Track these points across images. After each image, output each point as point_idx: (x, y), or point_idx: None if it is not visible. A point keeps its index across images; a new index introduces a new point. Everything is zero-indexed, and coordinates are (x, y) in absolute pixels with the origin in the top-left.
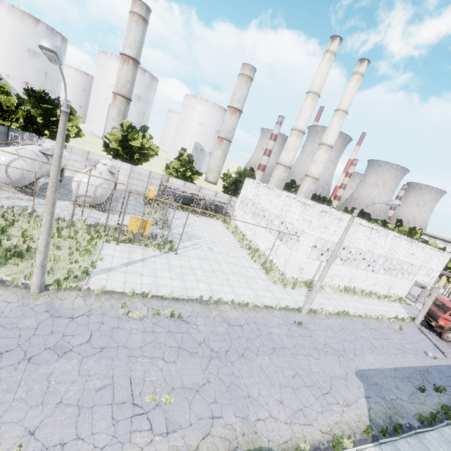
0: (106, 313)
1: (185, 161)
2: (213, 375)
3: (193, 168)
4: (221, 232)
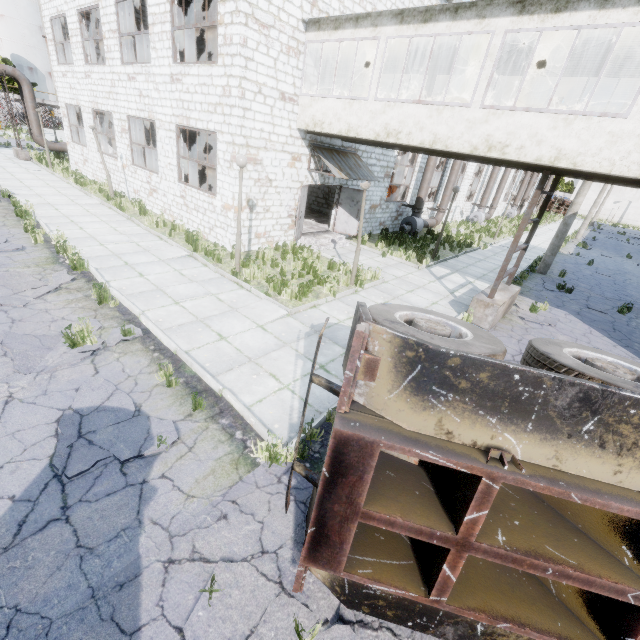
0: None
1: None
2: None
3: None
4: None
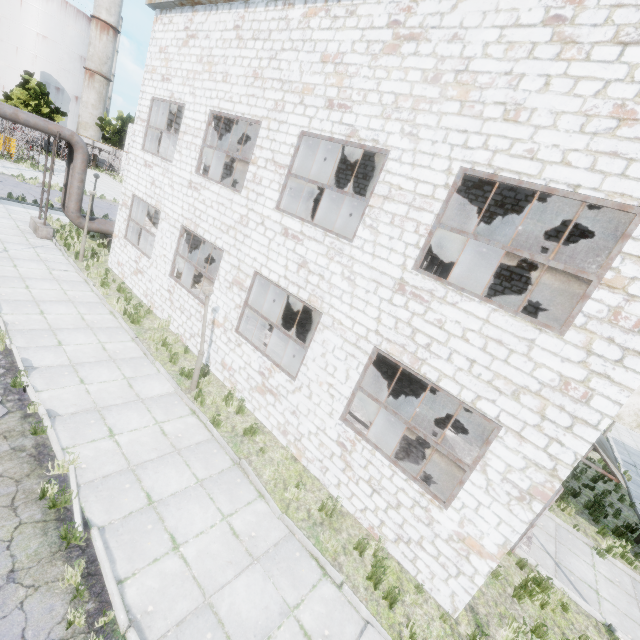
0: (5, 178)
1: (36, 91)
2: (98, 209)
3: (51, 103)
4: (106, 179)
